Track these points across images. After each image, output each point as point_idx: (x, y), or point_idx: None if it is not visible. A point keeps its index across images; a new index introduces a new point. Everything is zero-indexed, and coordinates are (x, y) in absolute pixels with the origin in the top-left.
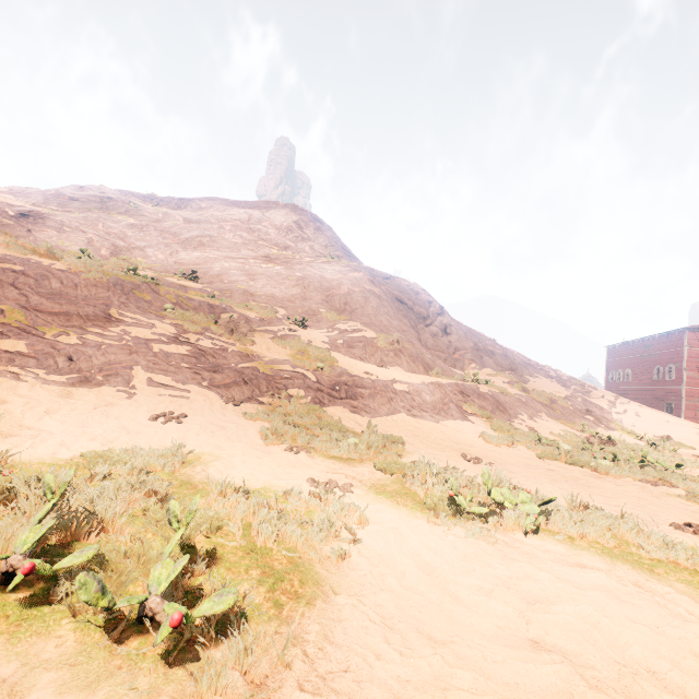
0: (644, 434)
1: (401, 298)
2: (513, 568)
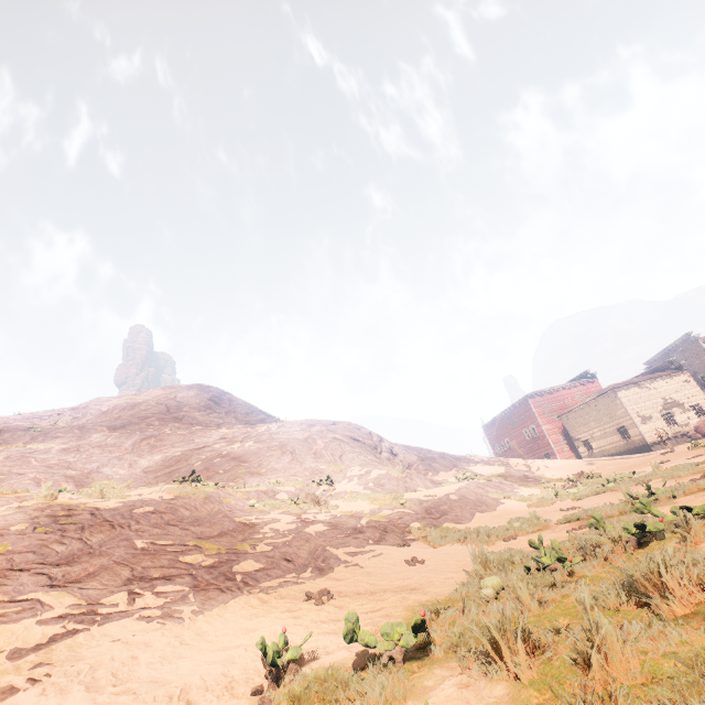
0: (568, 476)
1: (354, 437)
2: (697, 500)
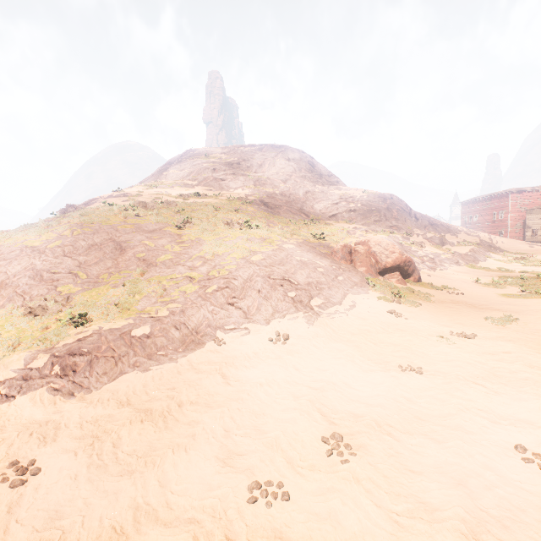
0: (515, 251)
1: (402, 208)
2: None
